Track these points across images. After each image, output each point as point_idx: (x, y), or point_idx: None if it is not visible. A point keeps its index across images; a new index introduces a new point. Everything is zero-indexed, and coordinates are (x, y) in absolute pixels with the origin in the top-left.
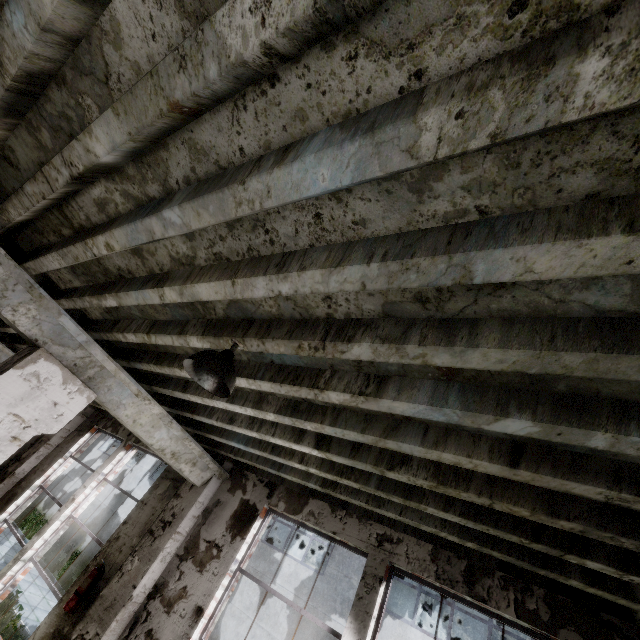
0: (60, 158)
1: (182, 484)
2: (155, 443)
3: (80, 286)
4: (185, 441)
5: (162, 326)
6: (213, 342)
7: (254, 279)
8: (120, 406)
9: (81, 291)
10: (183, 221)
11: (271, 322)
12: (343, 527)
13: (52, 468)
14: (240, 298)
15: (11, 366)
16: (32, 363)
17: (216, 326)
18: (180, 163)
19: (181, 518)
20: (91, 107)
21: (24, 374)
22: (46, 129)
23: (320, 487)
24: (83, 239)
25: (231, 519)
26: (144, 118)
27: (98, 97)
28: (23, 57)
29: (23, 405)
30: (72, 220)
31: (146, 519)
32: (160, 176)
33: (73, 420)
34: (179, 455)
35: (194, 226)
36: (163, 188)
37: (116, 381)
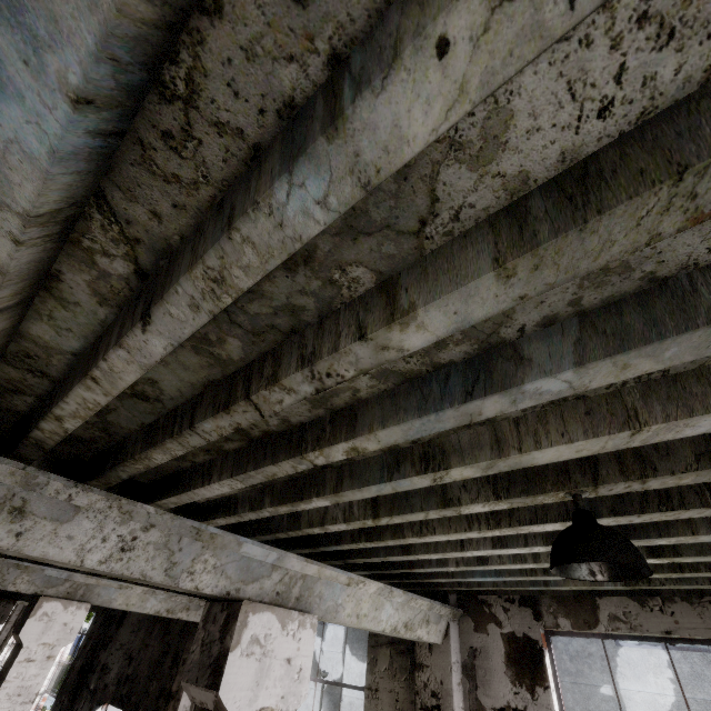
0: (303, 374)
1: (414, 648)
2: (385, 626)
3: (236, 493)
4: (410, 603)
5: (395, 501)
6: (519, 502)
7: (699, 417)
8: (338, 609)
9: (247, 501)
10: (571, 385)
11: (637, 448)
12: (674, 620)
13: None
14: (635, 446)
15: (223, 648)
16: (243, 628)
17: (514, 479)
18: (545, 301)
19: (448, 695)
20: (358, 279)
21: (243, 649)
22: (236, 337)
23: (624, 586)
24: (294, 453)
25: (509, 667)
26: (586, 262)
27: (384, 259)
28: (286, 254)
29: (262, 690)
30: (249, 431)
31: (392, 710)
32: (481, 331)
33: None
34: (411, 622)
35: (596, 385)
36: (479, 345)
37: (323, 583)
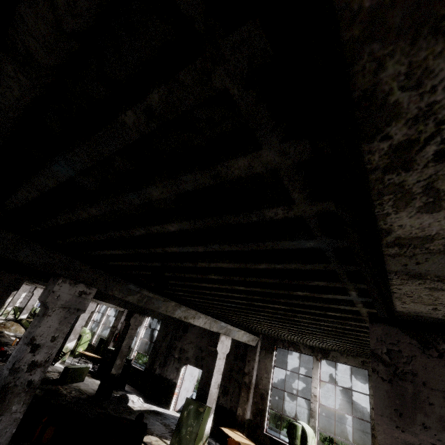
0: None
1: None
2: None
3: None
4: None
5: None
6: None
7: None
8: None
9: None
10: None
11: None
12: None
13: (271, 376)
14: None
15: None
16: None
17: None
18: None
19: None
20: None
21: None
22: None
23: None
24: None
25: None
26: None
27: None
28: None
29: None
30: None
31: None
32: None
33: (258, 345)
34: None
35: None
36: None
37: None
